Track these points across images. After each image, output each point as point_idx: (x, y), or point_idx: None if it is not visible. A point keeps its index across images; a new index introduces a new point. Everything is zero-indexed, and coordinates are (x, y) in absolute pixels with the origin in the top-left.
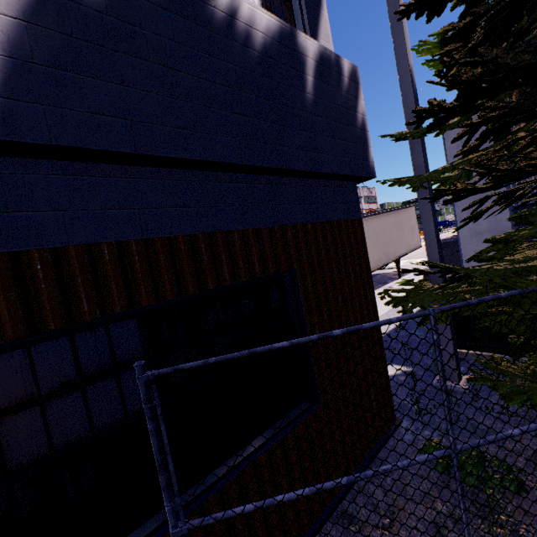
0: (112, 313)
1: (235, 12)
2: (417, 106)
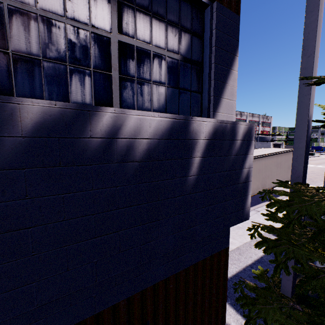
0: None
1: (117, 130)
2: (307, 150)
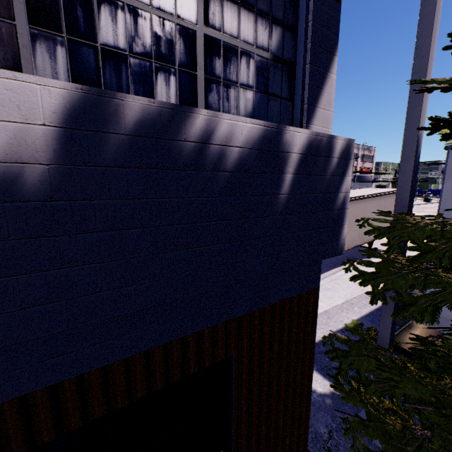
0: (39, 444)
1: (209, 135)
2: (414, 175)
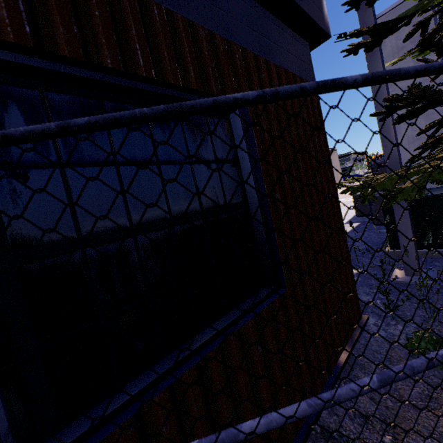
0: None
1: None
2: None
